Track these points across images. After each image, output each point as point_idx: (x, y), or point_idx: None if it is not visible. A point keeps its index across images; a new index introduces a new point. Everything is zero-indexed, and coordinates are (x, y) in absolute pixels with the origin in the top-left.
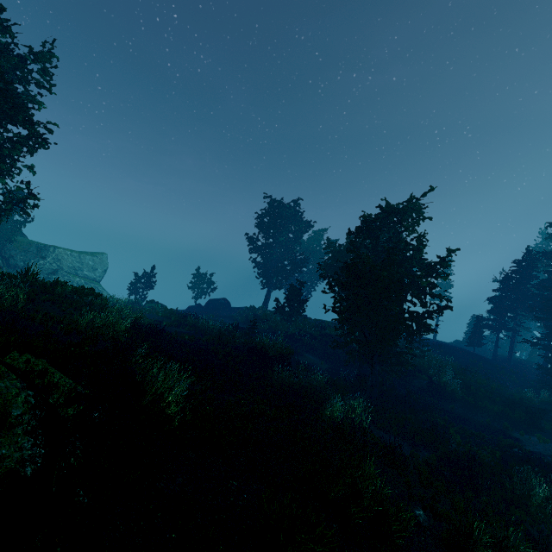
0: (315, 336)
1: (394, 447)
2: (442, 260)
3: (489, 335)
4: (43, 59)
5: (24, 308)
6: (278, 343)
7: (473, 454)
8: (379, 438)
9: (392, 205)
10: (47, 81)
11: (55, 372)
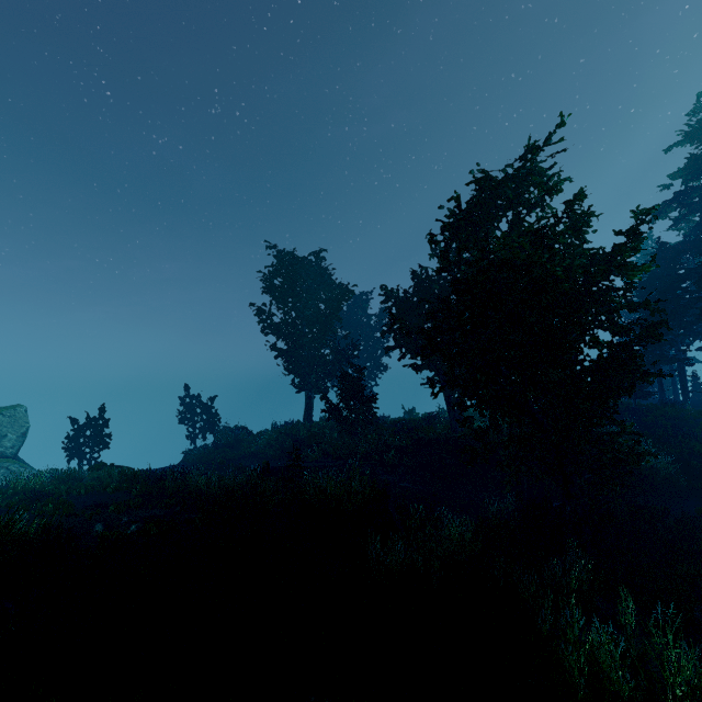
0: (403, 449)
1: None
2: (634, 232)
3: None
4: None
5: None
6: (354, 485)
7: None
8: None
9: (492, 177)
10: None
11: None
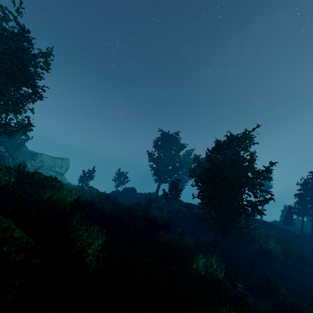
0: (186, 213)
1: (241, 296)
2: (267, 168)
3: (296, 218)
4: (46, 55)
5: (13, 186)
6: (163, 216)
7: (298, 306)
8: (230, 287)
9: (233, 135)
10: (46, 67)
11: (16, 228)
